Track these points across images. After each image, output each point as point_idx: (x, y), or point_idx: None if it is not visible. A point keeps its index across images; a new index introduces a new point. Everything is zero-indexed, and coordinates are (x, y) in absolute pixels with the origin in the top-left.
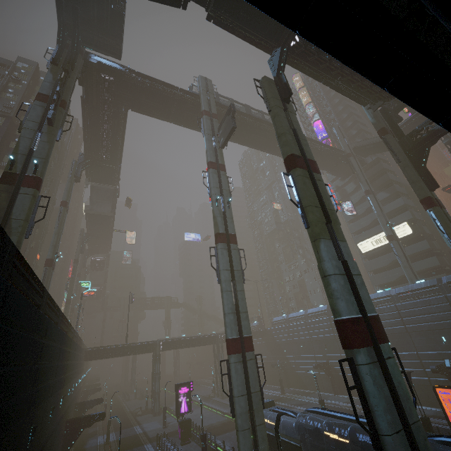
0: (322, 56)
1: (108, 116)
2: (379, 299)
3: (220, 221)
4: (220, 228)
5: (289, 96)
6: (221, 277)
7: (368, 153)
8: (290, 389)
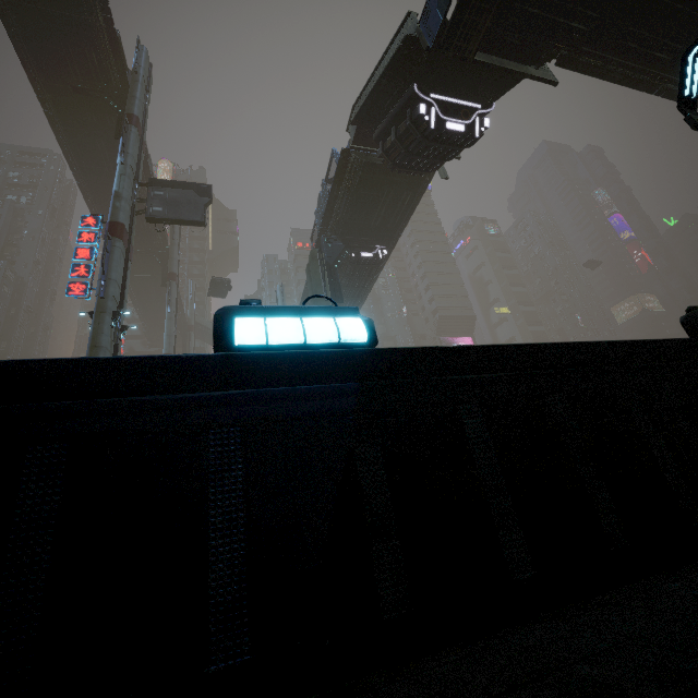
0: (345, 279)
1: None
2: None
3: None
4: None
5: (340, 302)
6: None
7: (203, 337)
8: None
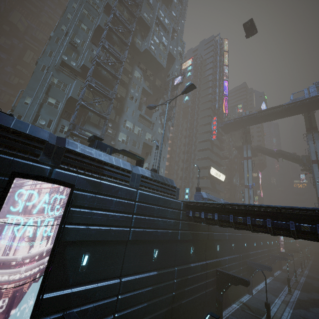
0: None
1: None
2: None
3: None
4: None
5: None
6: None
7: (233, 134)
8: (226, 318)
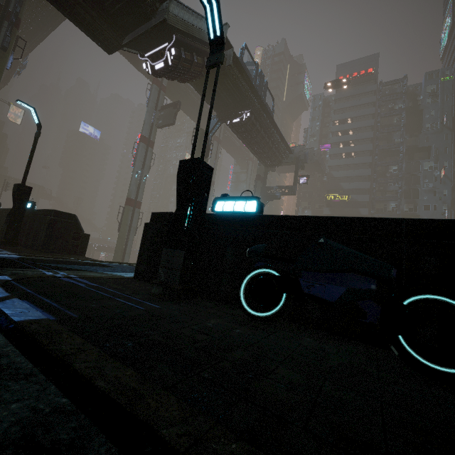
0: (238, 135)
1: (48, 5)
2: None
3: (134, 189)
4: (132, 195)
5: (206, 157)
6: (121, 229)
7: None
8: None
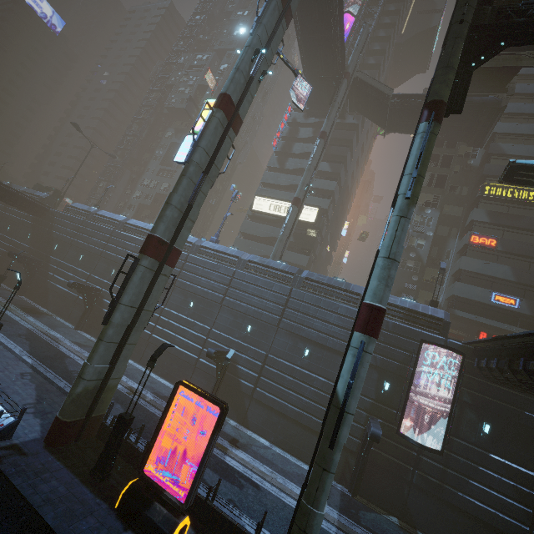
0: None
1: None
2: (225, 255)
3: None
4: None
5: None
6: None
7: (359, 105)
8: (20, 297)
